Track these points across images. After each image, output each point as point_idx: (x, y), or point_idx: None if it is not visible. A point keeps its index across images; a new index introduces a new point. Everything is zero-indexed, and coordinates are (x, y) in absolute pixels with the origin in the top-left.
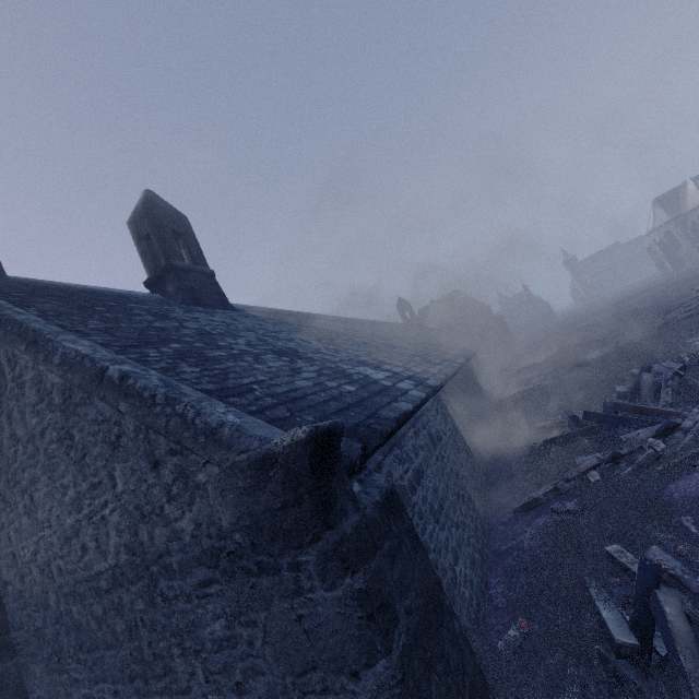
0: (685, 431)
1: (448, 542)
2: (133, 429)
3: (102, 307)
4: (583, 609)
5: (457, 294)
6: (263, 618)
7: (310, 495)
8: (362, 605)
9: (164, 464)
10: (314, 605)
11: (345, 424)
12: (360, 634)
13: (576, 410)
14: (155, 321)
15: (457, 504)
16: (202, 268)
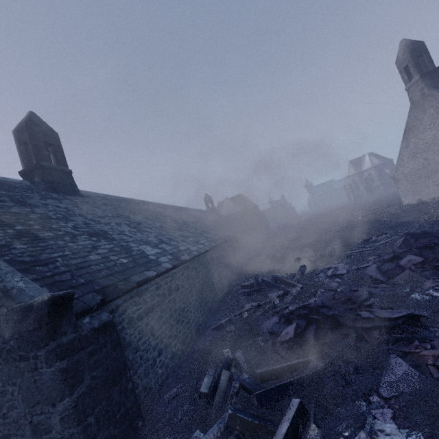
0: (291, 295)
1: (157, 345)
2: None
3: None
4: (202, 378)
5: (241, 196)
6: (19, 381)
7: (46, 325)
8: (62, 374)
9: None
10: (42, 375)
11: (102, 284)
12: (60, 387)
13: (265, 276)
14: (13, 207)
15: (175, 325)
16: (63, 168)
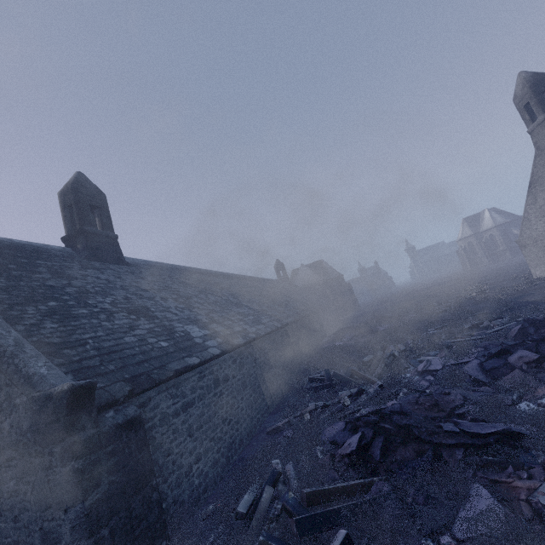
0: (367, 394)
1: (195, 449)
2: None
3: (14, 264)
4: (243, 494)
5: (321, 262)
6: (33, 480)
7: (64, 418)
8: (76, 476)
9: (1, 390)
10: (56, 474)
11: (134, 372)
12: (73, 490)
13: (341, 368)
14: (50, 279)
15: (220, 425)
16: (108, 233)
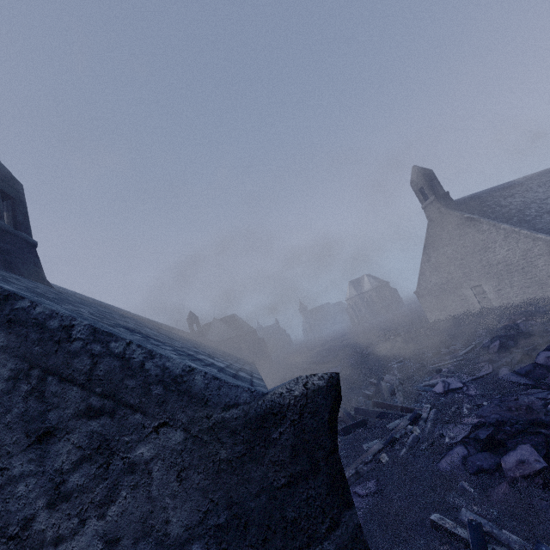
0: (424, 420)
1: None
2: (9, 376)
3: None
4: None
5: (234, 317)
6: None
7: (327, 461)
8: None
9: (64, 434)
10: None
11: None
12: None
13: None
14: None
15: None
16: (25, 235)
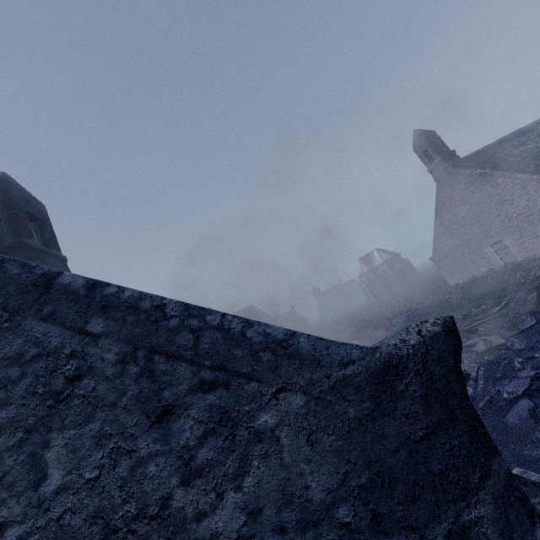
0: (474, 380)
1: None
2: (116, 360)
3: None
4: None
5: (252, 308)
6: None
7: (461, 408)
8: None
9: (183, 411)
10: None
11: None
12: None
13: None
14: None
15: None
16: (55, 251)
